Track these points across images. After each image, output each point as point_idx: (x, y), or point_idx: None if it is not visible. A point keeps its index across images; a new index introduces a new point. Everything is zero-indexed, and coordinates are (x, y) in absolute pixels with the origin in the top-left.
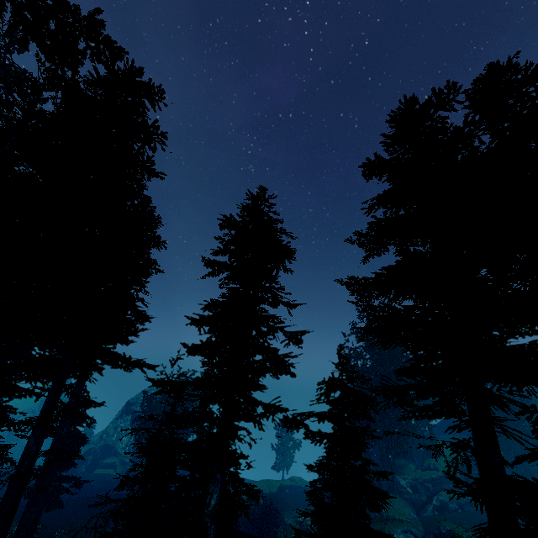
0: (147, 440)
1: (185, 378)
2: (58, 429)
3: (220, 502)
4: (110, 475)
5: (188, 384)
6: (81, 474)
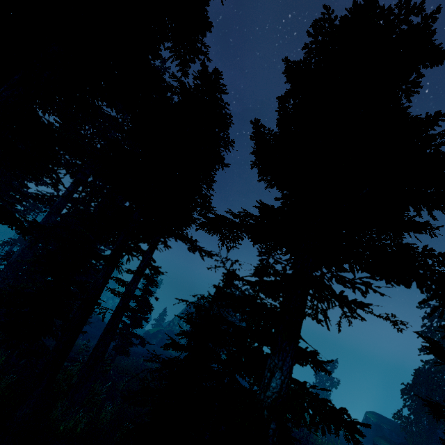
0: (196, 307)
1: (235, 290)
2: (129, 283)
3: (289, 393)
4: (171, 354)
5: (249, 225)
6: (153, 346)
